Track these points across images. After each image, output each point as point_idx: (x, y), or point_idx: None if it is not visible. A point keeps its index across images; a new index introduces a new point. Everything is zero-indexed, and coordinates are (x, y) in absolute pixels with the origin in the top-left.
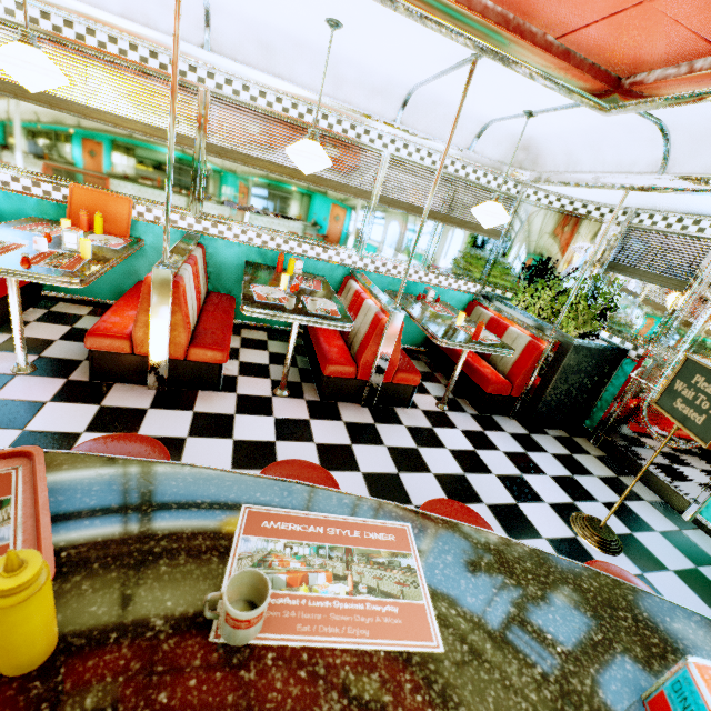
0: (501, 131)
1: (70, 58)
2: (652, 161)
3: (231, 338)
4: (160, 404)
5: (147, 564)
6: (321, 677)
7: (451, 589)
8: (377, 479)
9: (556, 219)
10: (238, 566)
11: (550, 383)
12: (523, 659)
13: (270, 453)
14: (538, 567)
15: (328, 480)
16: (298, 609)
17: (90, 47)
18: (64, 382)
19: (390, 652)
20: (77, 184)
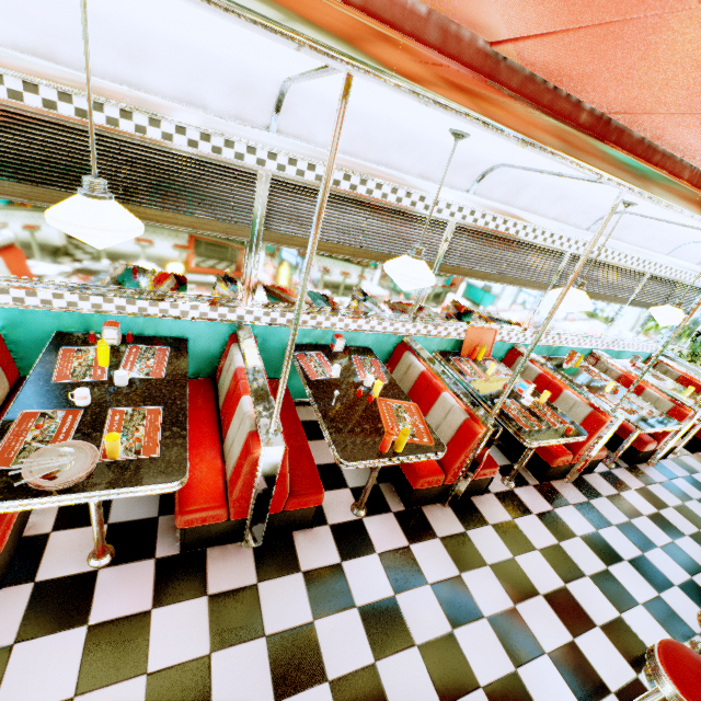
0: None
1: (501, 244)
2: None
3: None
4: (587, 495)
5: None
6: None
7: None
8: None
9: None
10: None
11: None
12: None
13: (668, 522)
14: None
15: None
16: None
17: (520, 237)
18: (534, 489)
19: None
20: (471, 326)
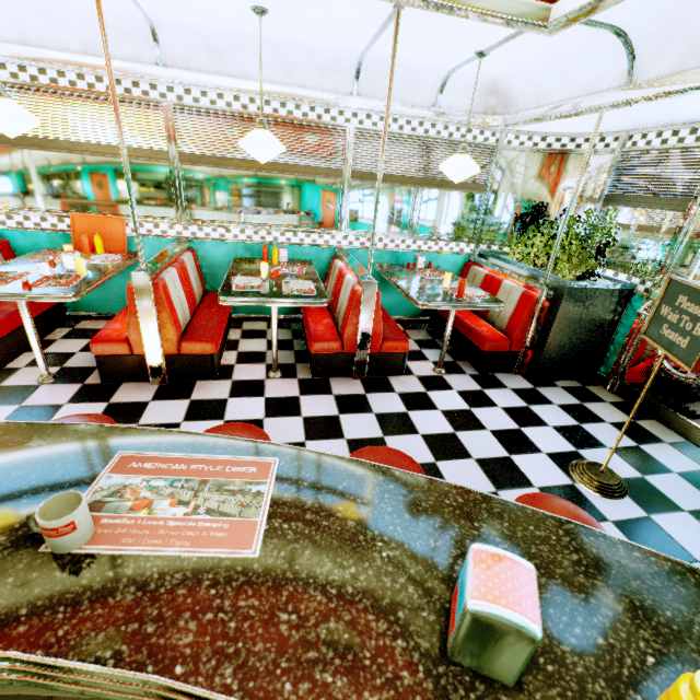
0: (464, 80)
1: (50, 101)
2: (619, 73)
3: (232, 331)
4: (161, 396)
5: (11, 498)
6: (127, 576)
7: (294, 508)
8: (360, 444)
9: (544, 160)
10: (92, 497)
11: (549, 332)
12: (340, 562)
13: None
14: (401, 488)
15: (259, 438)
16: (131, 527)
17: (63, 88)
18: (80, 386)
19: (203, 558)
20: (76, 213)
